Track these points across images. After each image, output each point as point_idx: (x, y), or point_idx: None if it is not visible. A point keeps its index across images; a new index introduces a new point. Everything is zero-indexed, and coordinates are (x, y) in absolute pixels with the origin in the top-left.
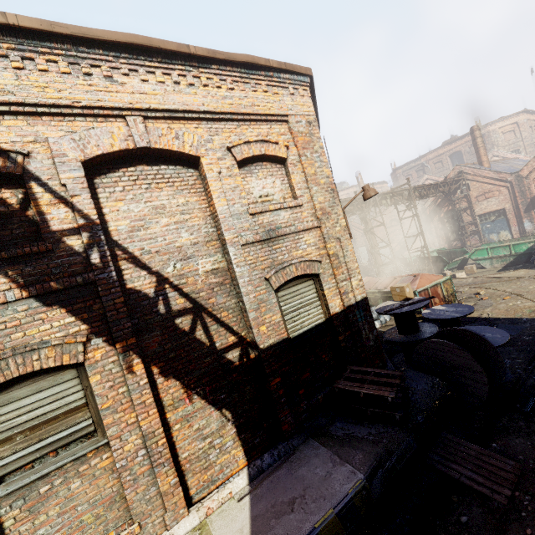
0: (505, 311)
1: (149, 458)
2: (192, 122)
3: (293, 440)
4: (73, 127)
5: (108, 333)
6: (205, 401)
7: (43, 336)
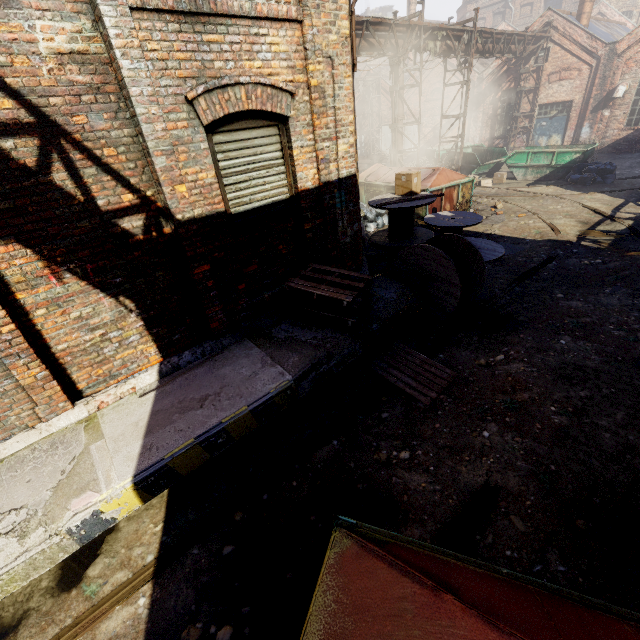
0: (513, 229)
1: None
2: None
3: (224, 340)
4: None
5: None
6: (87, 283)
7: None
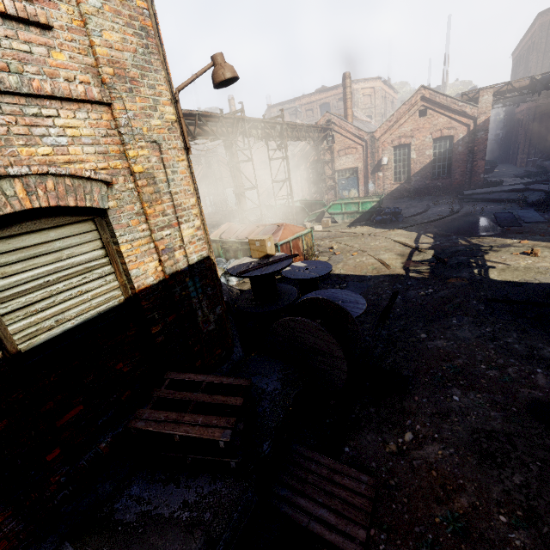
0: (354, 267)
1: None
2: None
3: None
4: None
5: None
6: None
7: None
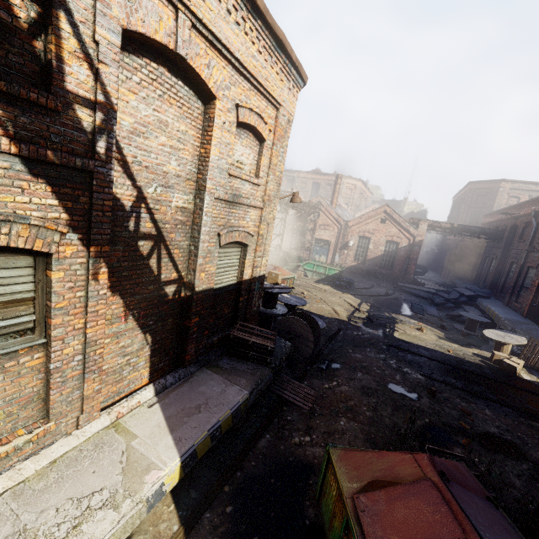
0: (316, 309)
1: (82, 364)
2: (223, 59)
3: (191, 368)
4: None
5: (85, 232)
6: (136, 323)
7: (16, 208)
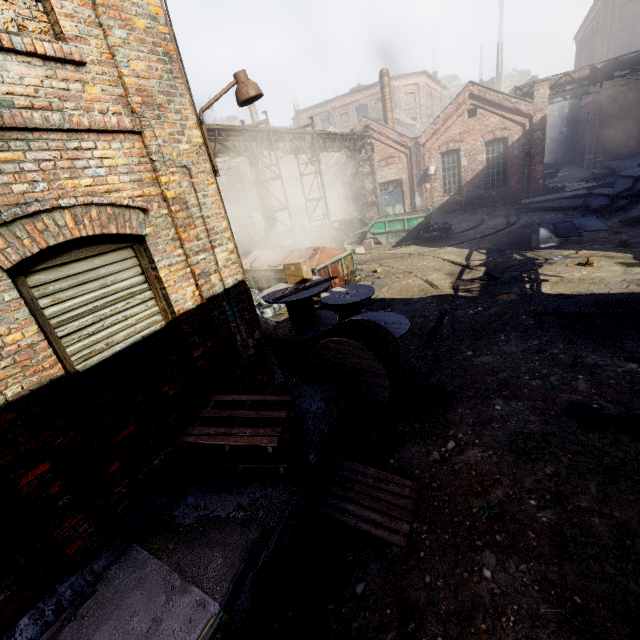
0: (399, 291)
1: None
2: None
3: (96, 563)
4: None
5: None
6: None
7: None
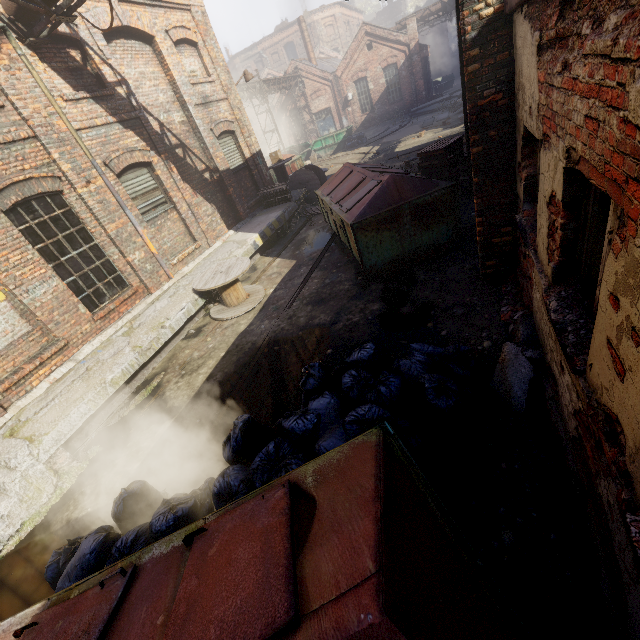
0: (331, 172)
1: (193, 215)
2: (141, 6)
3: (247, 219)
4: (87, 5)
5: (155, 149)
6: (203, 198)
7: (131, 145)
